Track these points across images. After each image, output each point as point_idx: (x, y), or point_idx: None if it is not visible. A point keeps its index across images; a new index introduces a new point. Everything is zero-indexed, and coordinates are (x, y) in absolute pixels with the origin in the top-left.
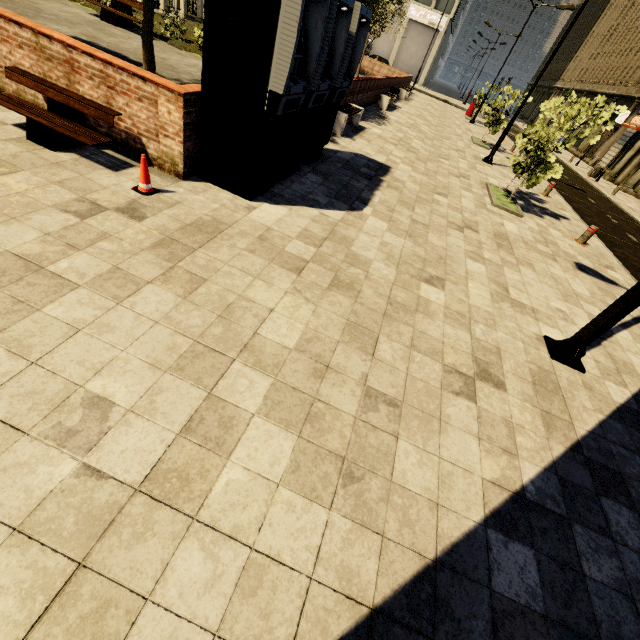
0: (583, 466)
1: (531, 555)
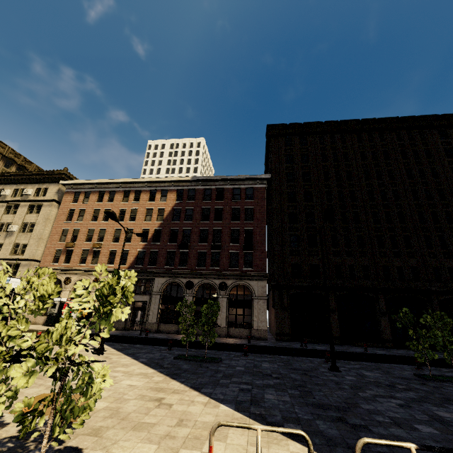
0: (129, 355)
1: (142, 359)
